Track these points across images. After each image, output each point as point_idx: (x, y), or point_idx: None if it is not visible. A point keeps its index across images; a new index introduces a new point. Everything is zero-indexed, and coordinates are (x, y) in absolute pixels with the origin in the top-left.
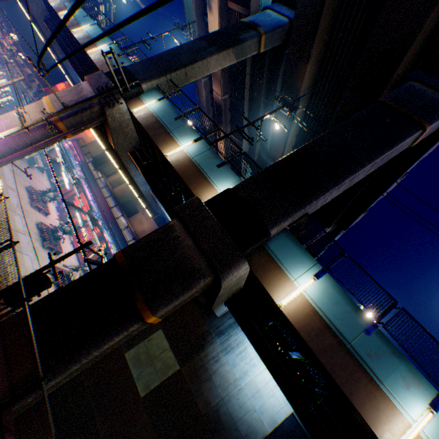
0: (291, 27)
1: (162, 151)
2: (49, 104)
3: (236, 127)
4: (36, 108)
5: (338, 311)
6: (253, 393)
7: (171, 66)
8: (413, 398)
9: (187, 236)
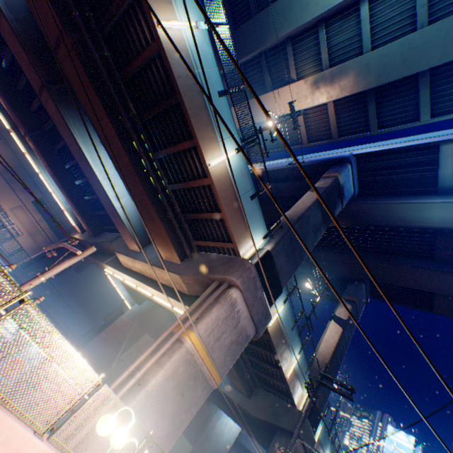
0: (350, 198)
1: (284, 370)
2: (204, 359)
3: (309, 318)
4: (187, 373)
5: (322, 433)
6: (229, 431)
7: (302, 258)
8: (327, 450)
9: (302, 447)
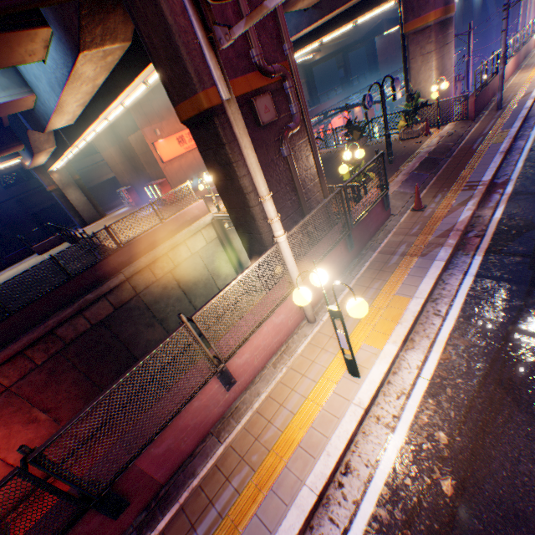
0: None
1: None
2: None
3: None
4: None
5: None
6: None
7: None
8: None
9: None
